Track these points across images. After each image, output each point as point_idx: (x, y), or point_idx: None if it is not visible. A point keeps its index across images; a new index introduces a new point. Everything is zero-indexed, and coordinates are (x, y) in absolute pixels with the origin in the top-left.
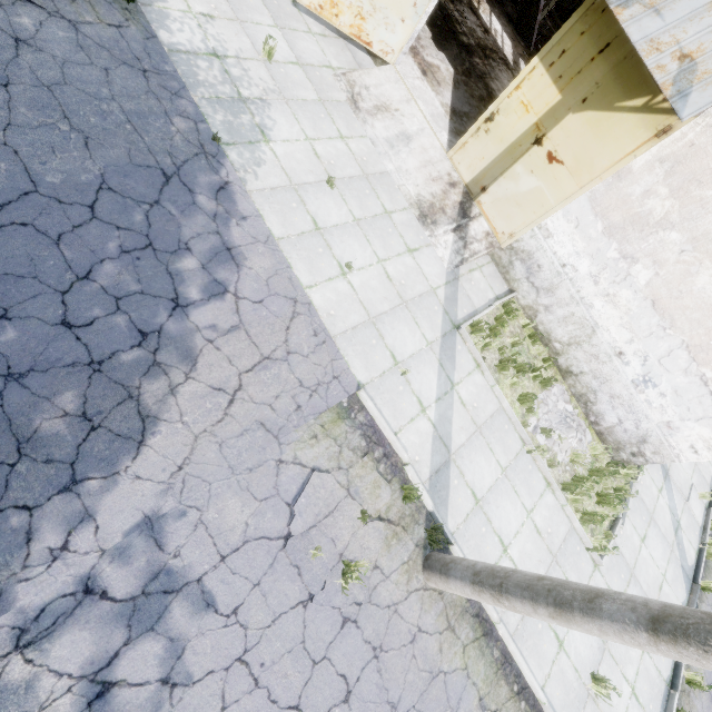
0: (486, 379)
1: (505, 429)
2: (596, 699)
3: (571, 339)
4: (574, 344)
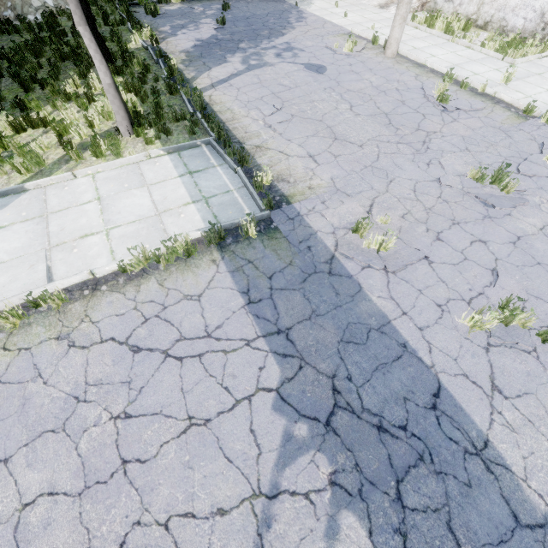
0: (422, 31)
1: (435, 39)
2: (508, 87)
3: (478, 6)
4: (480, 6)
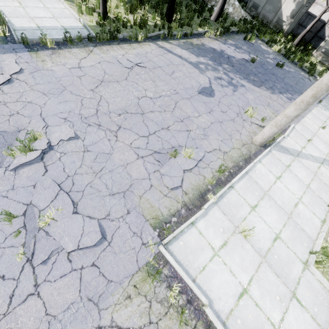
0: None
1: (327, 192)
2: (235, 235)
3: None
4: None
